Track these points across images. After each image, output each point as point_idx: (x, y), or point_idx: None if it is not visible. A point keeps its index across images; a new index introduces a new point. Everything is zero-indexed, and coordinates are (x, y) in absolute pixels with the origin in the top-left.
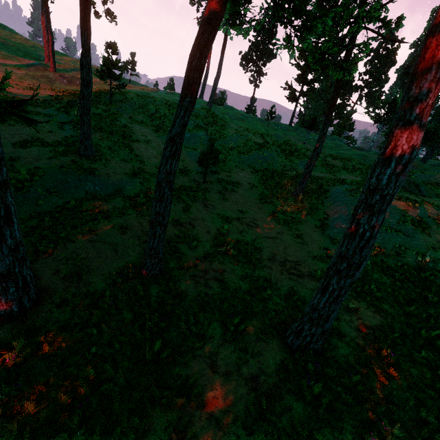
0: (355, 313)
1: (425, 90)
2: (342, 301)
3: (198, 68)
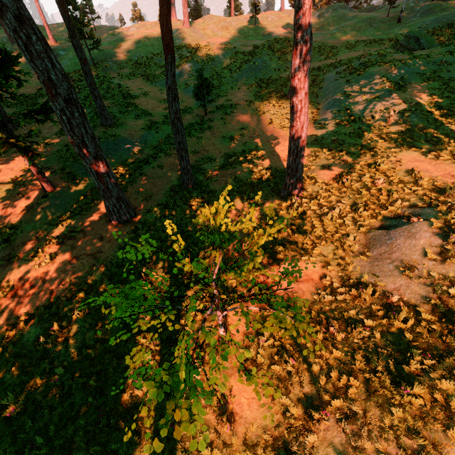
0: (328, 169)
1: (302, 0)
2: (301, 156)
3: (168, 32)
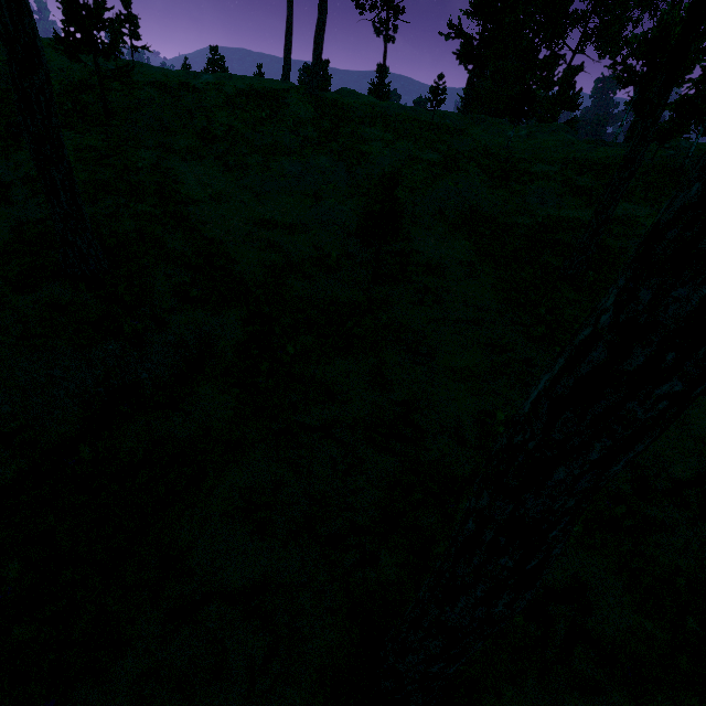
0: None
1: None
2: None
3: None
